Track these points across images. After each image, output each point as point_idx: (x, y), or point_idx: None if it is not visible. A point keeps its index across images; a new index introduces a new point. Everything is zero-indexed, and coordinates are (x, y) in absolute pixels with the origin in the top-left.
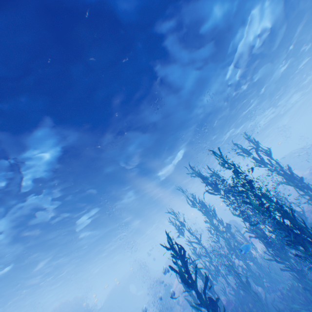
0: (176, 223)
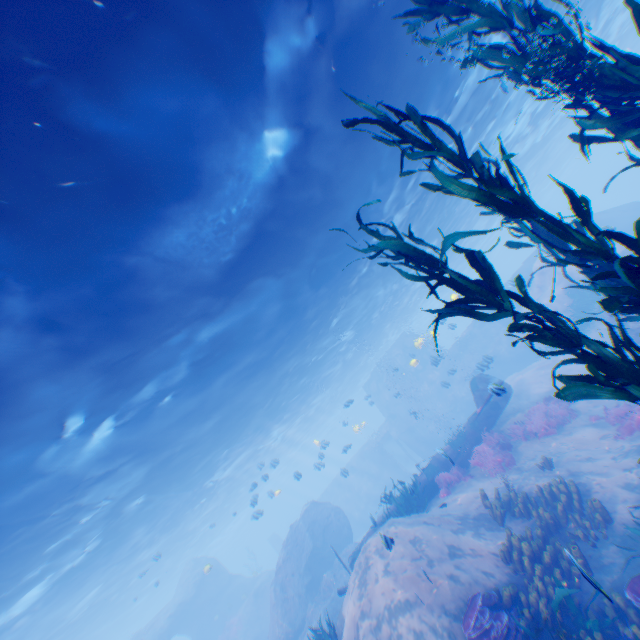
0: (453, 188)
